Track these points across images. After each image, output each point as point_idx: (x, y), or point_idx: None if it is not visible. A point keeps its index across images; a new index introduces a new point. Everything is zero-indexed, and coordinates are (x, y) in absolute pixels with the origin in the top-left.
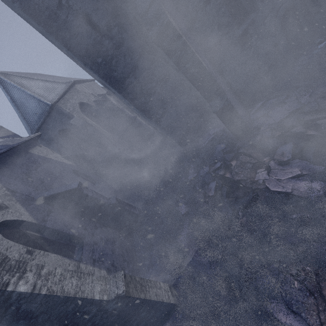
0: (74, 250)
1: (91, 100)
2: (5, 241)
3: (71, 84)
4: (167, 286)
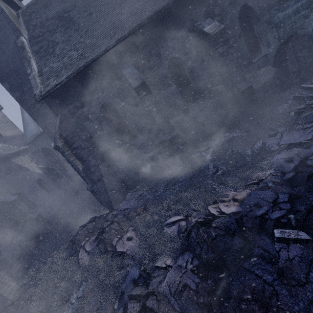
0: None
1: None
2: None
3: None
4: (16, 287)
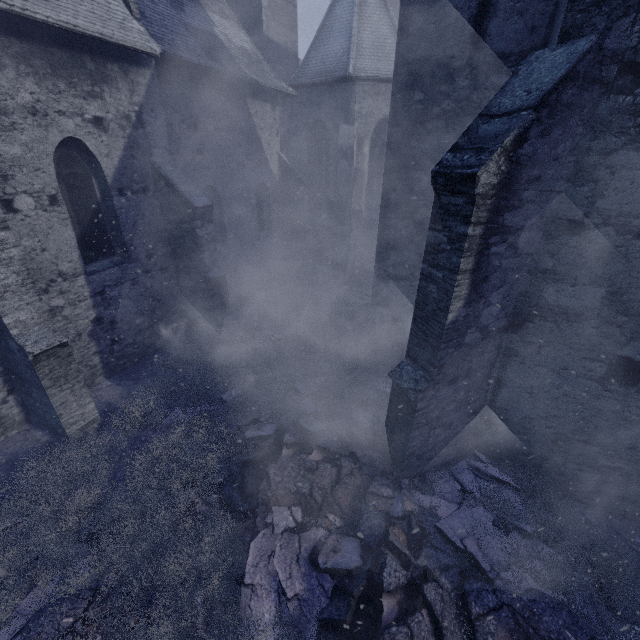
0: (108, 257)
1: None
2: (49, 160)
3: None
4: (93, 415)
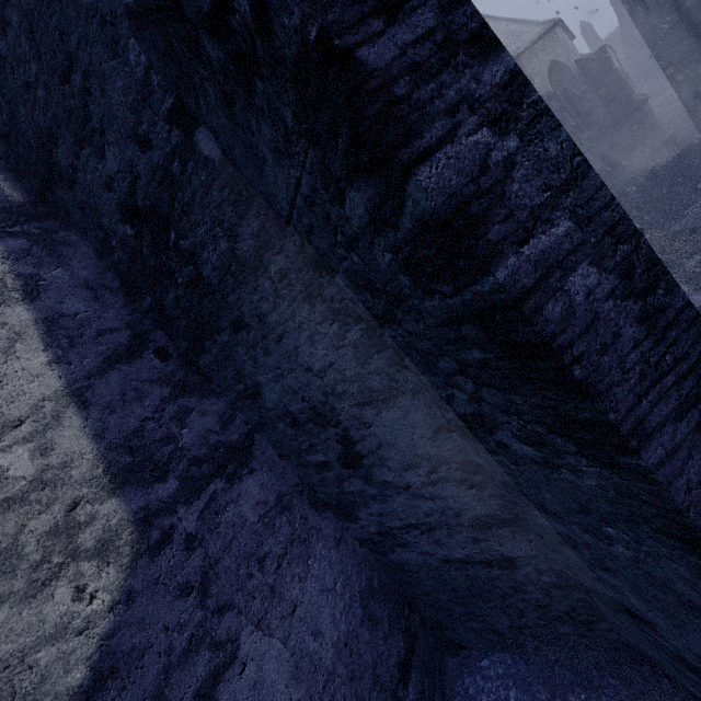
0: None
1: (571, 59)
2: None
3: (553, 24)
4: None
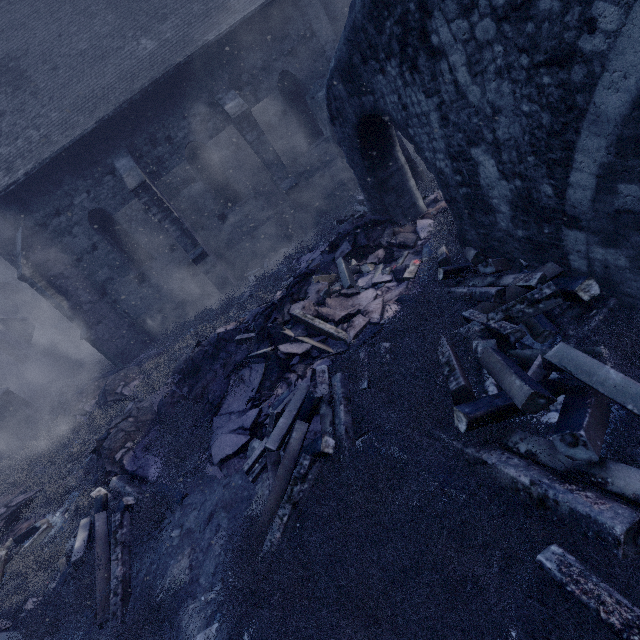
0: None
1: None
2: None
3: None
4: None
